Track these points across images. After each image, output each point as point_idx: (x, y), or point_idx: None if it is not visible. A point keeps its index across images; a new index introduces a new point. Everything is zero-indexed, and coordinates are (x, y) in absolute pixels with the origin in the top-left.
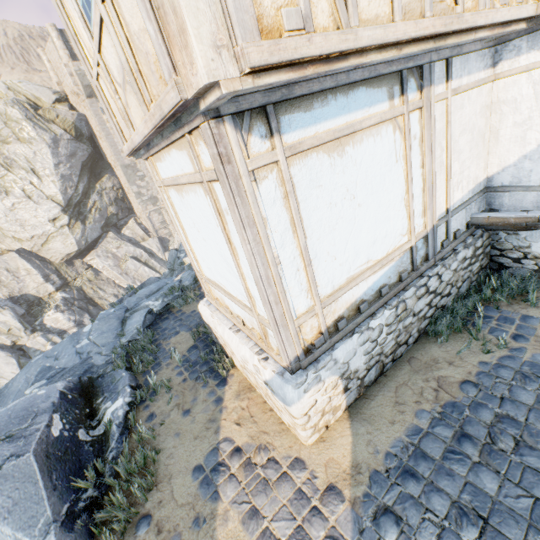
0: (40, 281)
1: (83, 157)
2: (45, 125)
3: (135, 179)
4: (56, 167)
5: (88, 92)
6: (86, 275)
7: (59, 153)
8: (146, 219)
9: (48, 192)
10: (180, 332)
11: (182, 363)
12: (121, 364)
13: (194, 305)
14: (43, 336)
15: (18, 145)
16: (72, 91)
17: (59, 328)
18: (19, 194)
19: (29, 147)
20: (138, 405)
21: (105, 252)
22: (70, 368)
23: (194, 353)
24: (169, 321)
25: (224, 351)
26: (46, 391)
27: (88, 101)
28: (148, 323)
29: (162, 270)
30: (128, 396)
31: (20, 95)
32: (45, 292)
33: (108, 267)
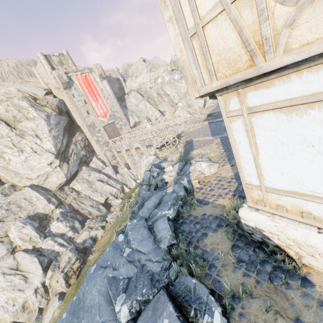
0: (46, 203)
1: (64, 124)
2: (41, 108)
3: (95, 132)
4: (49, 132)
5: (64, 86)
6: (72, 195)
7: (51, 123)
8: (103, 156)
9: (46, 147)
10: (208, 234)
11: (238, 263)
12: (185, 272)
13: (200, 210)
14: (51, 239)
15: (27, 122)
16: (55, 87)
17: (60, 233)
18: (29, 151)
19: (33, 122)
20: (229, 314)
21: (82, 179)
22: (135, 278)
23: (241, 252)
24: (188, 225)
25: (279, 249)
26: (168, 319)
27: (65, 91)
28: (173, 228)
29: (117, 185)
30: (216, 305)
31: (25, 94)
32: (49, 210)
33: (85, 189)
